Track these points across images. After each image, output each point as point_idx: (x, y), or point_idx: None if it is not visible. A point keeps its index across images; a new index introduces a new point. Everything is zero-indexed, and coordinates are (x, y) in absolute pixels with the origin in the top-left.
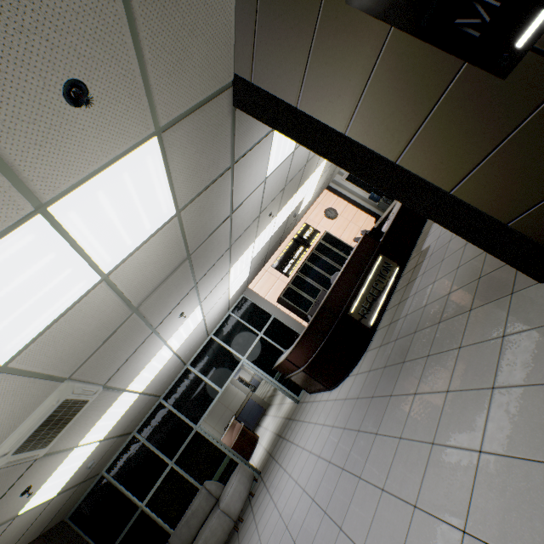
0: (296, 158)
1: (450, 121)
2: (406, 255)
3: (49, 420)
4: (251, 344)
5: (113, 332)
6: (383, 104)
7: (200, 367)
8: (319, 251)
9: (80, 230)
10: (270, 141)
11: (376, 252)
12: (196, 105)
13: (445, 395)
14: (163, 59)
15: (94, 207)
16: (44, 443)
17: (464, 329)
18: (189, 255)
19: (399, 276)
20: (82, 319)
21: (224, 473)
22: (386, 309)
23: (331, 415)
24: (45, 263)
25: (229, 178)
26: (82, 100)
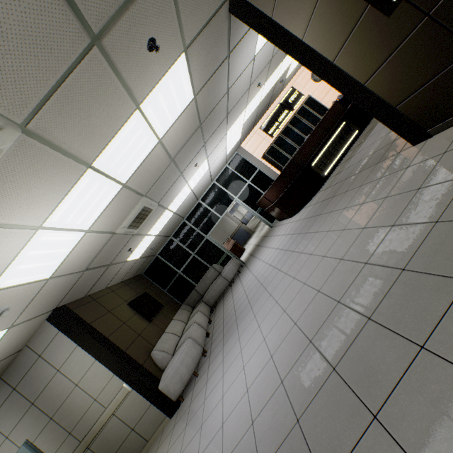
0: None
1: (363, 38)
2: (368, 120)
3: (139, 215)
4: (241, 189)
5: (162, 173)
6: (325, 23)
7: (207, 202)
8: (300, 114)
9: (151, 116)
10: None
11: (341, 118)
12: (205, 23)
13: (343, 210)
14: (188, 5)
15: (157, 102)
16: (136, 227)
17: (368, 175)
18: (201, 124)
19: (356, 138)
20: (150, 164)
21: (224, 262)
22: (339, 164)
23: (288, 229)
24: (139, 134)
25: (226, 65)
26: (156, 50)
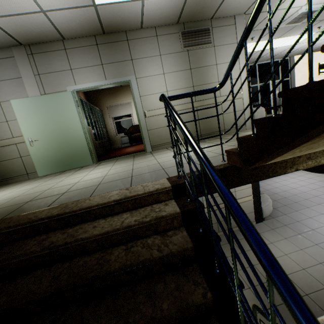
0: None
1: None
2: None
3: None
4: None
5: None
6: None
7: None
8: None
9: None
10: None
11: None
12: None
13: None
14: None
15: None
16: None
17: None
18: None
19: None
20: None
21: None
22: None
23: (317, 178)
24: None
25: None
26: None
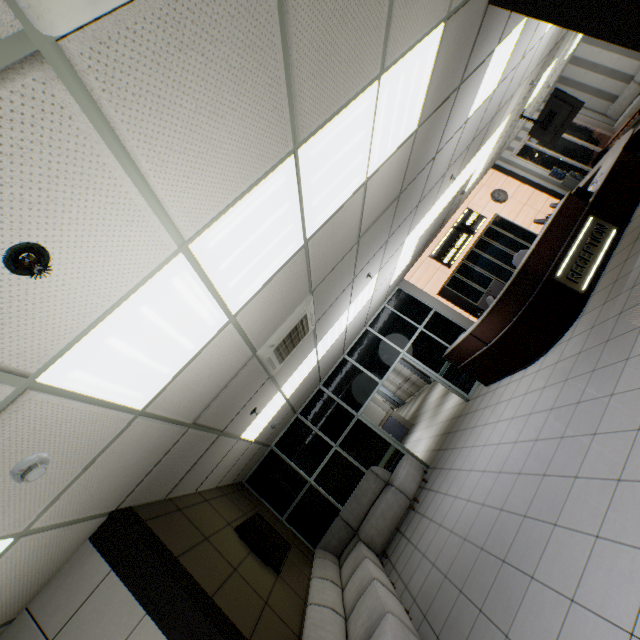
0: (491, 103)
1: None
2: (626, 216)
3: (293, 331)
4: (410, 338)
5: (341, 259)
6: None
7: (357, 358)
8: (488, 236)
9: (381, 113)
10: (487, 66)
11: (585, 213)
12: None
13: None
14: None
15: (394, 91)
16: (282, 358)
17: None
18: (399, 194)
19: (616, 239)
20: (342, 223)
21: (390, 462)
22: (601, 275)
23: (537, 382)
24: (358, 139)
25: (452, 103)
26: None
